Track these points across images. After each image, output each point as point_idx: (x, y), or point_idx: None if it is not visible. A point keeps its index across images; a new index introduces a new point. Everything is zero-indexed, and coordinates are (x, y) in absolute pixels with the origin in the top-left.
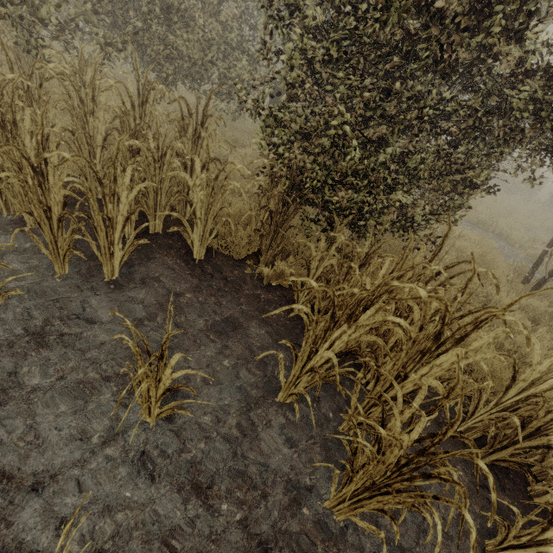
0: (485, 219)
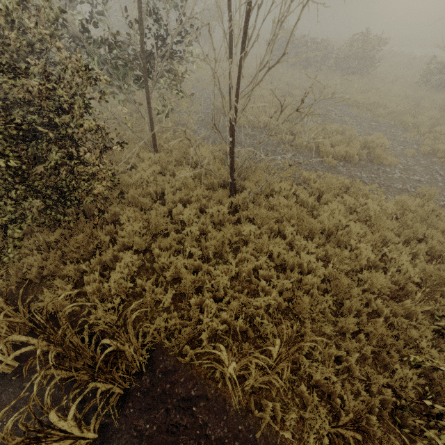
0: (250, 119)
